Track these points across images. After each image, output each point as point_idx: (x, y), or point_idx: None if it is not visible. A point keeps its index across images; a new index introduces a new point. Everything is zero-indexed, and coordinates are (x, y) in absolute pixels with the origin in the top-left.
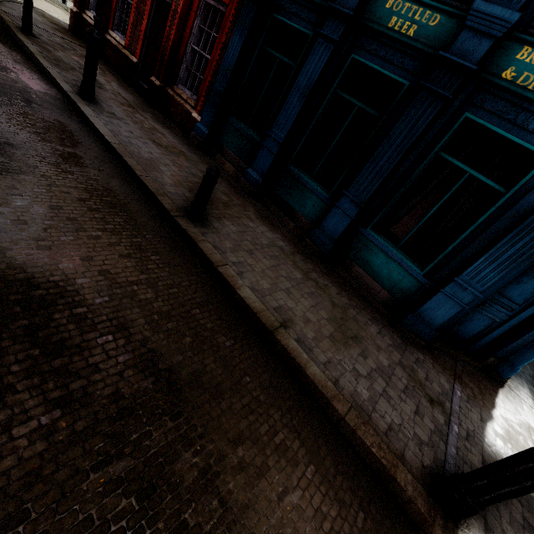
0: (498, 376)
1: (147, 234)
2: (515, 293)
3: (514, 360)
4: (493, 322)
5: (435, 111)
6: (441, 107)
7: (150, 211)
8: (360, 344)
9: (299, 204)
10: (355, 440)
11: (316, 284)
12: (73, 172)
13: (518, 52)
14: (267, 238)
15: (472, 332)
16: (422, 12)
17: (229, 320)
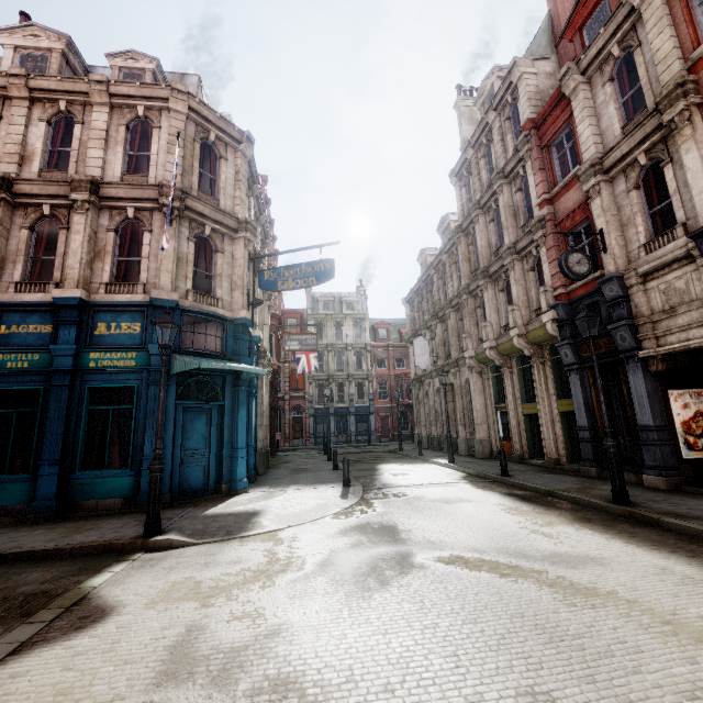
0: (235, 491)
1: None
2: (194, 444)
3: (234, 477)
4: (204, 466)
5: (67, 393)
6: (70, 389)
7: None
8: (95, 528)
9: (6, 498)
10: (85, 551)
11: (47, 529)
12: None
13: (90, 356)
14: None
15: (200, 480)
16: (26, 356)
17: None
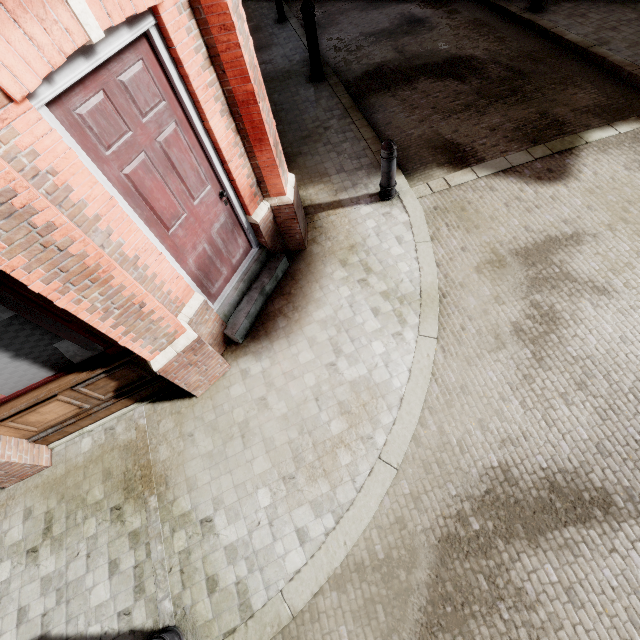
0: None
1: (502, 31)
2: None
3: None
4: None
5: None
6: None
7: (502, 20)
8: None
9: None
10: (636, 82)
11: None
12: (456, 18)
13: None
14: (606, 1)
15: None
16: None
17: (555, 54)
